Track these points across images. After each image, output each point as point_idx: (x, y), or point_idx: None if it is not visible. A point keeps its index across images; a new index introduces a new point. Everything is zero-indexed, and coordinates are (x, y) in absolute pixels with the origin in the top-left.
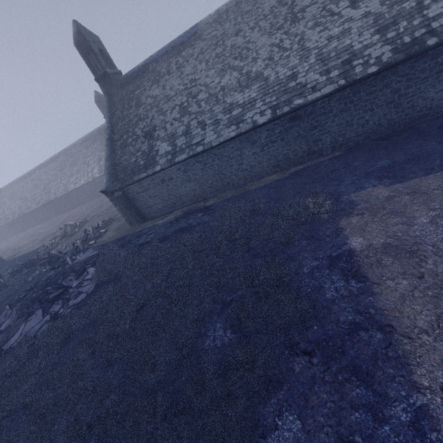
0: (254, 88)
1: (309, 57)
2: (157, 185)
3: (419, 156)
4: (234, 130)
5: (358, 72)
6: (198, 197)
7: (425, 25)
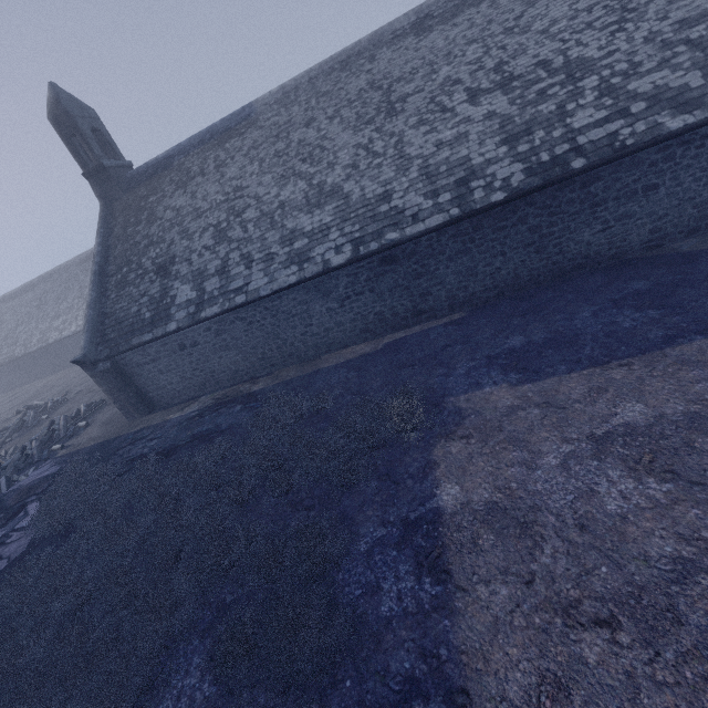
0: (328, 209)
1: (410, 169)
2: (172, 353)
3: (564, 335)
4: (296, 273)
5: (478, 198)
6: (242, 374)
7: (569, 140)
